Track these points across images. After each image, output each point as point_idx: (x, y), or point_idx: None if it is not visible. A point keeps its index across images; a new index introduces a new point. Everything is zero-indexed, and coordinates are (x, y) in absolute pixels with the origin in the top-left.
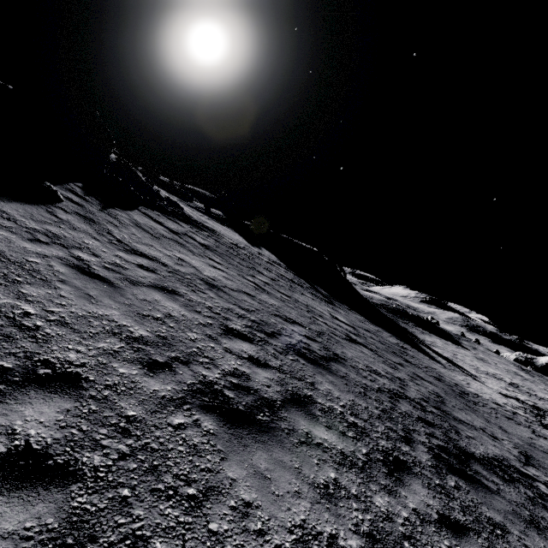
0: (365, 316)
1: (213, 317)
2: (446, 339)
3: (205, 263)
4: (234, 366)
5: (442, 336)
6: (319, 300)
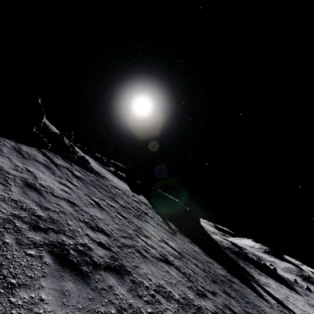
0: (204, 249)
1: None
2: (281, 283)
3: (57, 180)
4: None
5: (277, 280)
6: (161, 228)
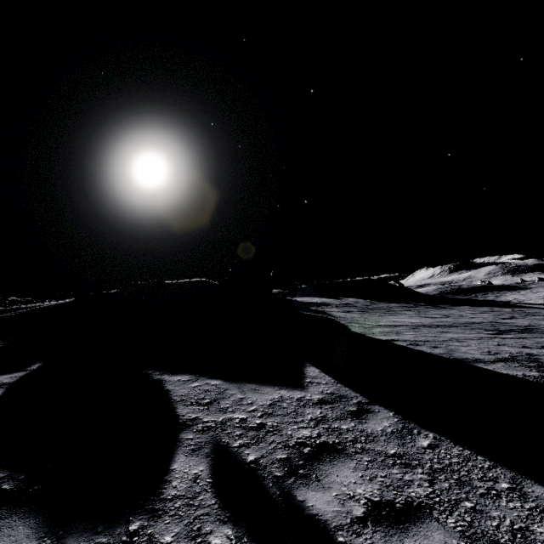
0: (463, 305)
1: (475, 333)
2: (517, 291)
3: (393, 318)
4: (529, 341)
5: (511, 291)
6: (438, 309)
